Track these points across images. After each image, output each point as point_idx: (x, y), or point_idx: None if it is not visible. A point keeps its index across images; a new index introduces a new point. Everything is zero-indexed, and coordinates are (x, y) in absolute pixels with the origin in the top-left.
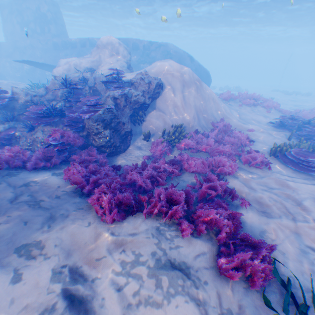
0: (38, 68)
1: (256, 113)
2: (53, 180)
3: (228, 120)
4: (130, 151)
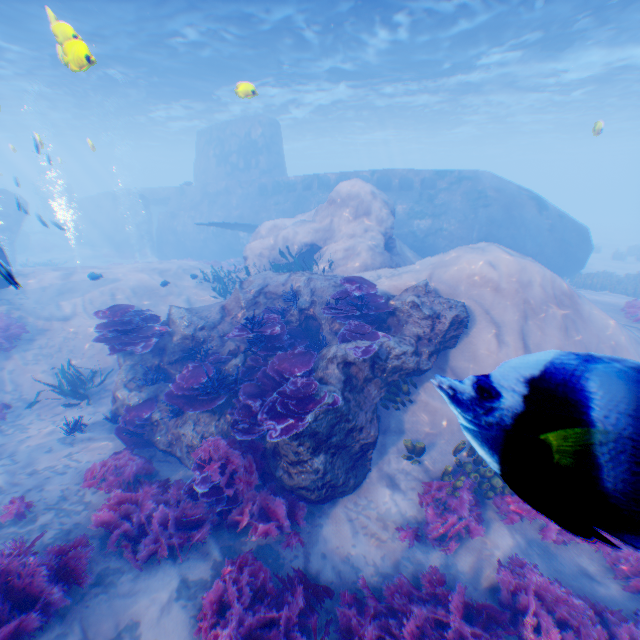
0: (229, 229)
1: None
2: (171, 627)
3: None
4: (367, 489)
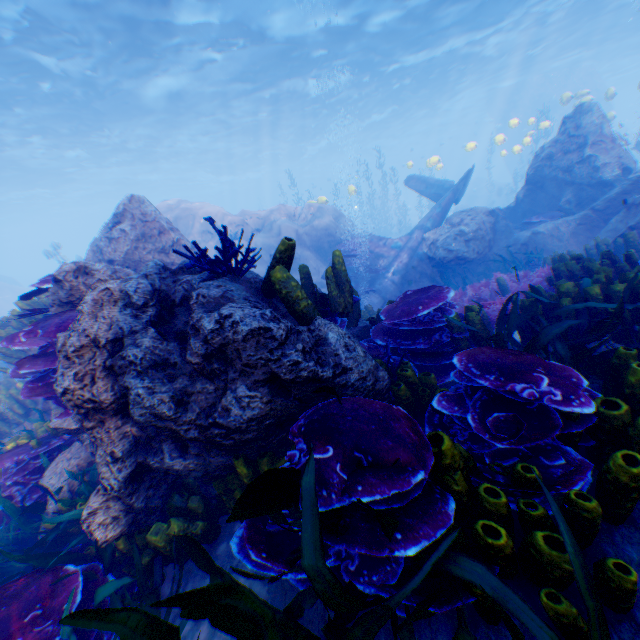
0: None
1: None
2: None
3: None
4: None
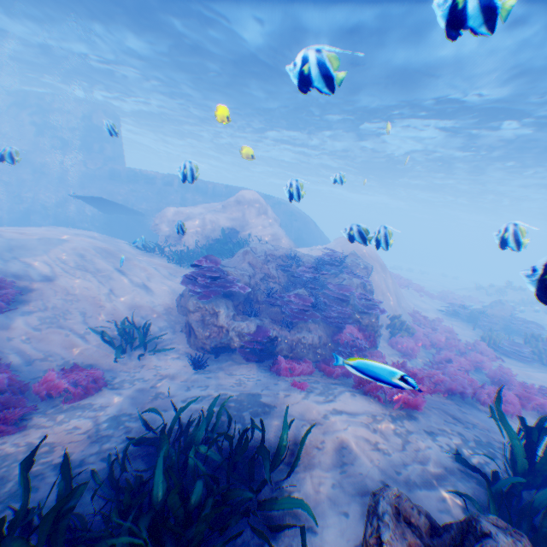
0: (91, 205)
1: (414, 297)
2: None
3: (410, 307)
4: None
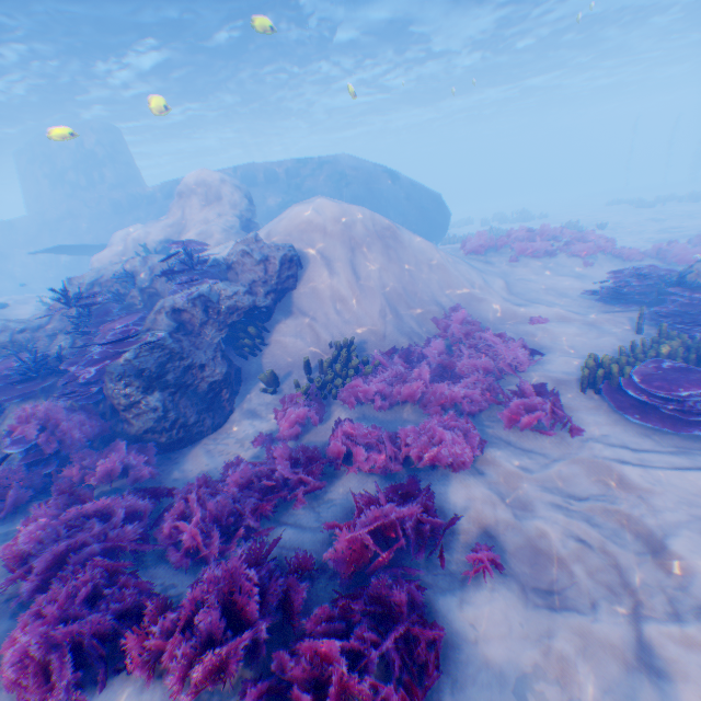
0: (81, 255)
1: (556, 271)
2: None
3: (479, 304)
4: (229, 426)
